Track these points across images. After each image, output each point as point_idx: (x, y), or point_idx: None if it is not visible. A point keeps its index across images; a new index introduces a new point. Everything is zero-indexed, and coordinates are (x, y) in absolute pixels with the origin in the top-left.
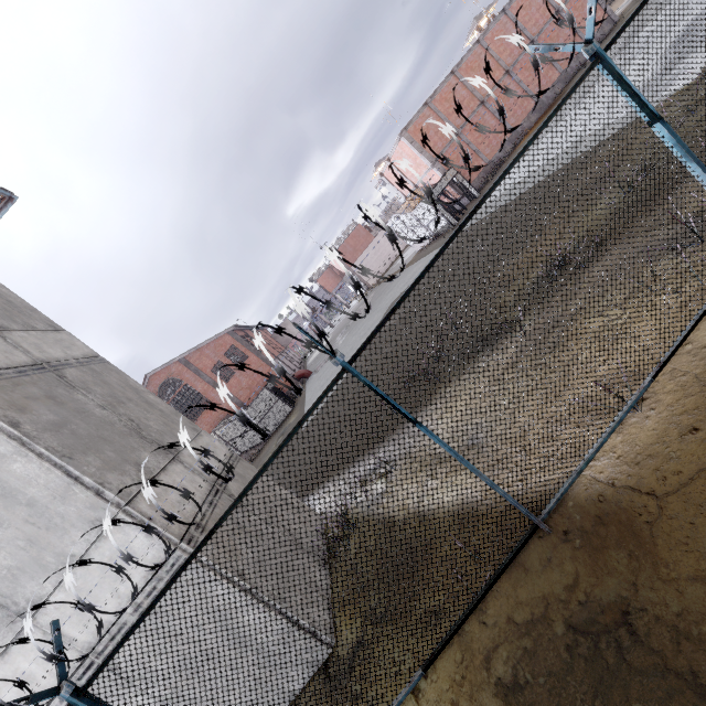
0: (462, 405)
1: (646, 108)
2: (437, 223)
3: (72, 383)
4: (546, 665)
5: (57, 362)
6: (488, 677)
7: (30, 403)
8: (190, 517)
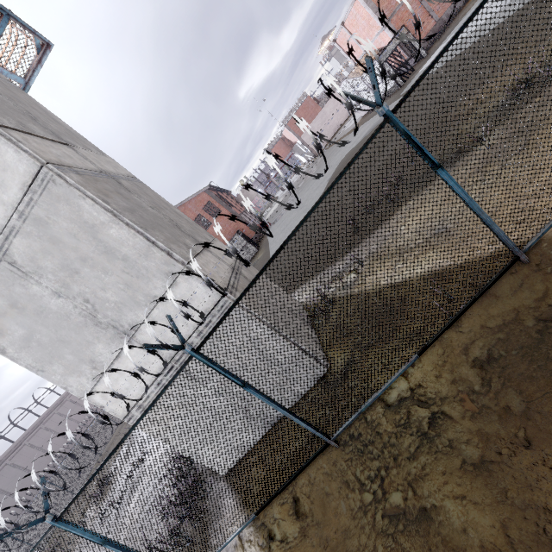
0: (477, 155)
1: None
2: None
3: (127, 189)
4: (518, 344)
5: (113, 174)
6: (466, 358)
7: (109, 193)
8: (226, 281)
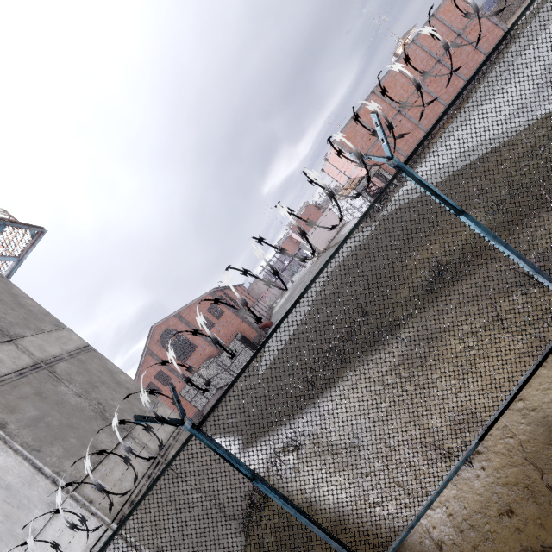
0: (295, 463)
1: (449, 205)
2: (259, 319)
3: (59, 376)
4: None
5: (53, 359)
6: None
7: (20, 402)
8: (127, 495)
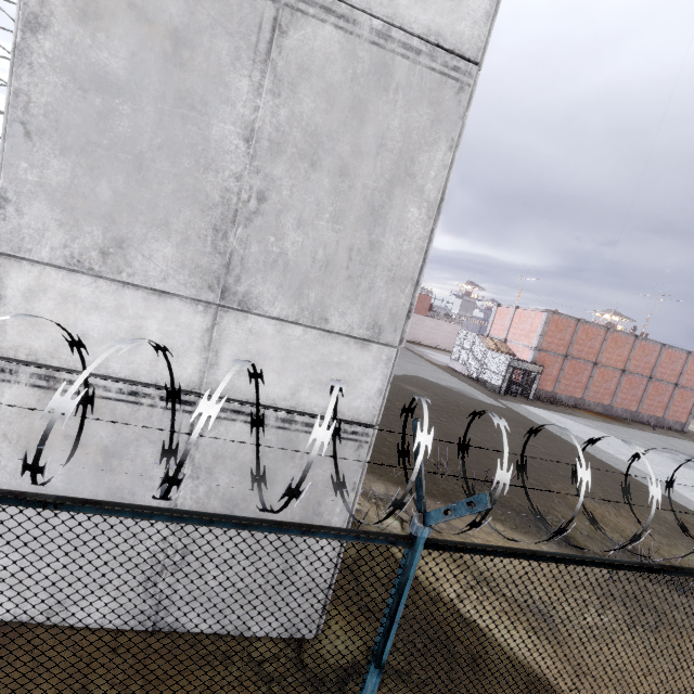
0: None
1: None
2: None
3: None
4: None
5: None
6: None
7: None
8: None
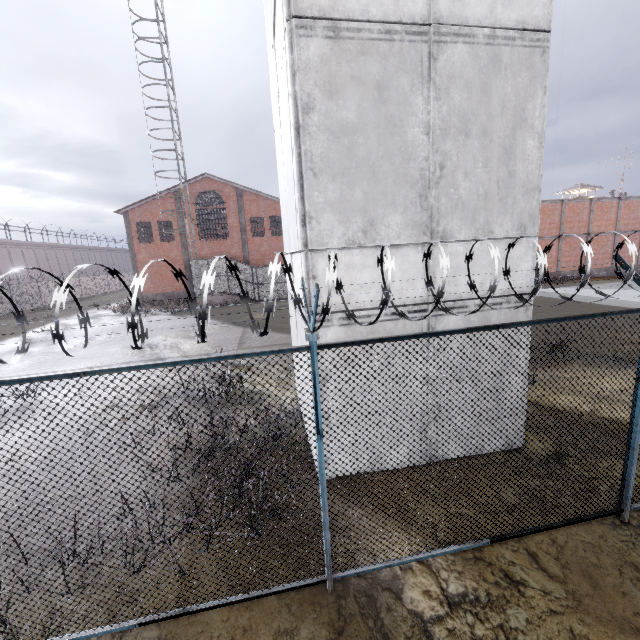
0: None
1: None
2: None
3: None
4: None
5: None
6: None
7: None
8: None
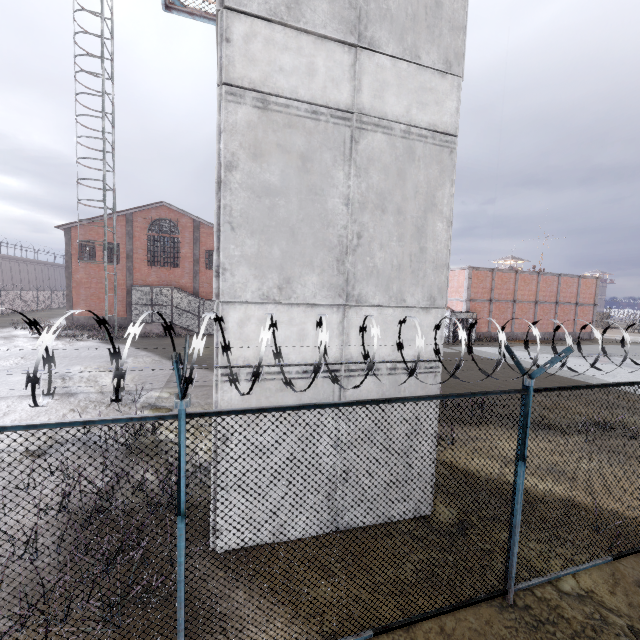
0: None
1: None
2: None
3: None
4: None
5: None
6: None
7: None
8: None
